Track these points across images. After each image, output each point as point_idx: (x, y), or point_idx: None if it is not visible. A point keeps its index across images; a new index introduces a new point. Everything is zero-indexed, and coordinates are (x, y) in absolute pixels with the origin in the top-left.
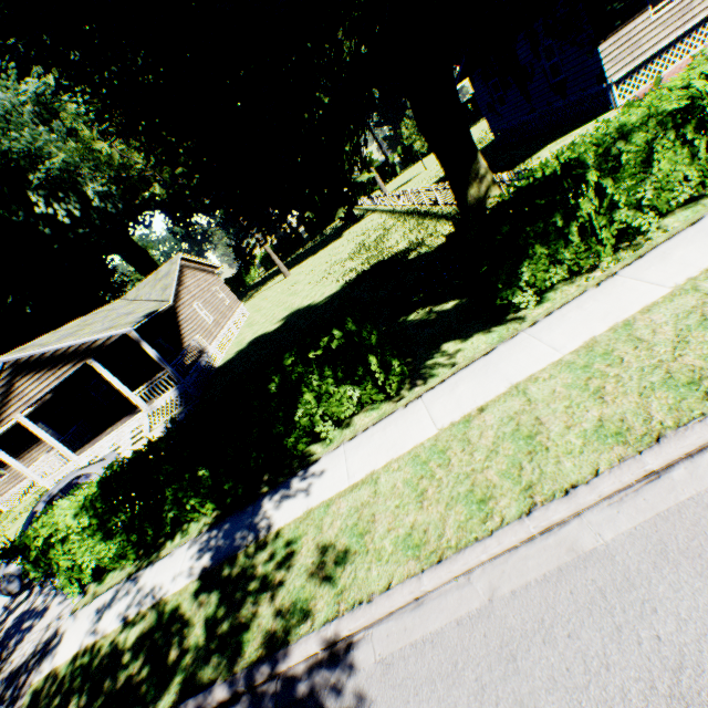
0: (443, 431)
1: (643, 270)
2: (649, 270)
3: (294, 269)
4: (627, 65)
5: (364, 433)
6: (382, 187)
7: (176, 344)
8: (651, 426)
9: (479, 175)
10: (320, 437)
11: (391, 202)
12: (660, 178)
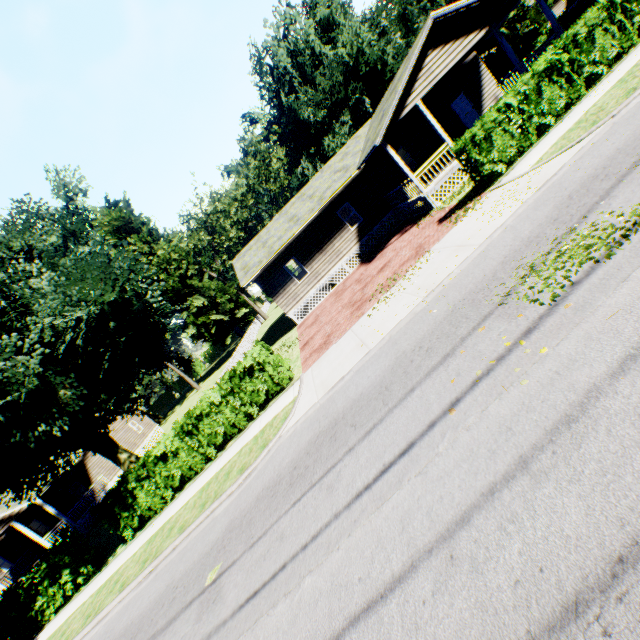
0: (64, 621)
1: (152, 526)
2: (151, 528)
3: (207, 380)
4: (296, 304)
5: (62, 611)
6: (260, 312)
7: (88, 484)
8: (70, 638)
9: (123, 462)
10: (62, 606)
11: (254, 334)
12: (163, 479)
